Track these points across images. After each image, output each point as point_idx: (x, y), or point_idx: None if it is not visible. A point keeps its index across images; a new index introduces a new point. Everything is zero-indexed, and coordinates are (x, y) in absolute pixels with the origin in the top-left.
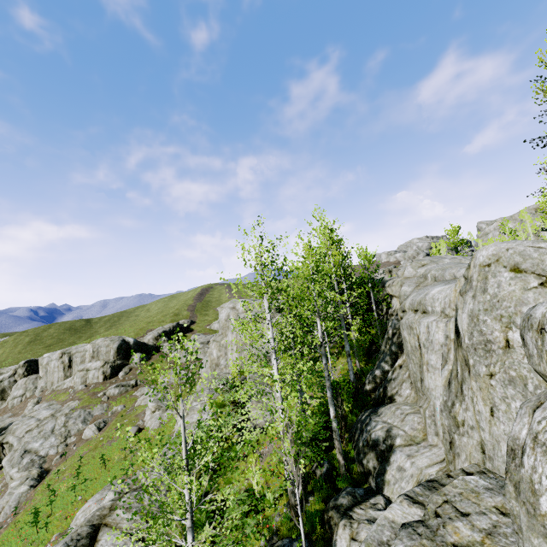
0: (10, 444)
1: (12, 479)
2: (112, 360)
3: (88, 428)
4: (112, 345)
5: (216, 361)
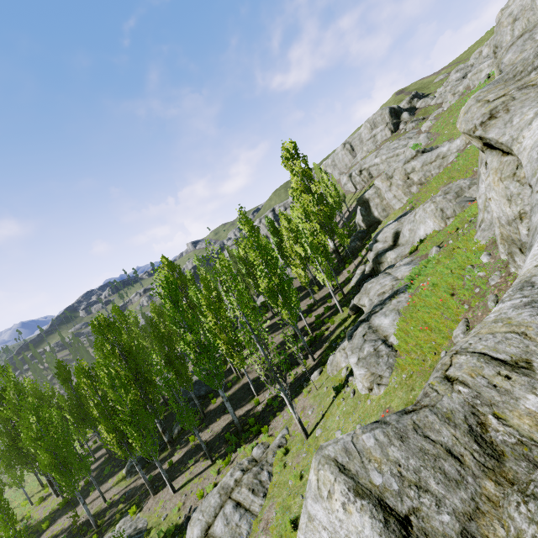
0: (366, 170)
1: (398, 156)
2: (389, 121)
3: (425, 124)
4: (384, 112)
5: None
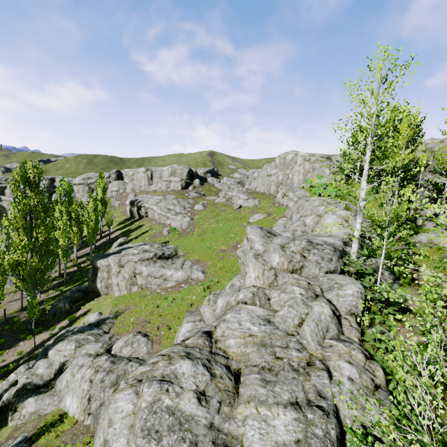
0: (145, 208)
1: (168, 218)
2: (185, 178)
3: (198, 205)
4: (185, 170)
5: (281, 182)
